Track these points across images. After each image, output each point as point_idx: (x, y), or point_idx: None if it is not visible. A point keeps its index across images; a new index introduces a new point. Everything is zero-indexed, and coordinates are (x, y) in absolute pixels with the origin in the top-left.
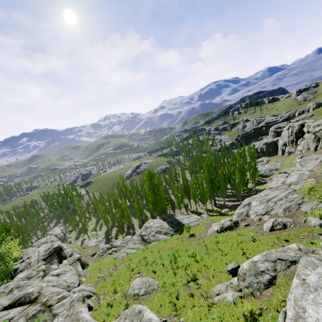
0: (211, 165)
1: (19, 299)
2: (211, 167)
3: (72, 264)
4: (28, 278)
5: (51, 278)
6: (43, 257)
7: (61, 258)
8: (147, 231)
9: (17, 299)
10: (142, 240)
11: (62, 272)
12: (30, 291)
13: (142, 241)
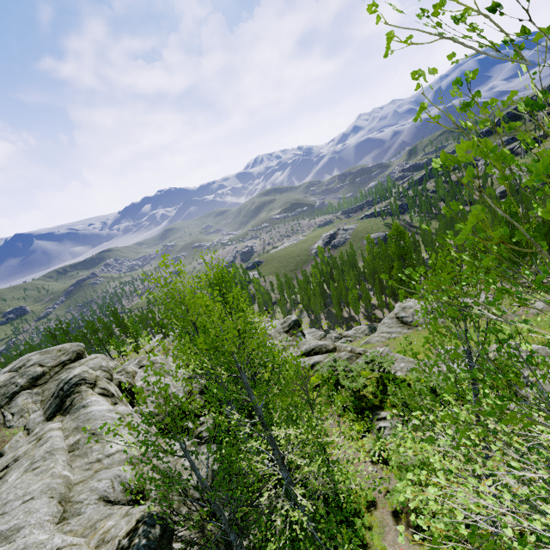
0: (516, 212)
1: (312, 349)
2: (515, 216)
3: (321, 340)
4: None
5: None
6: (283, 330)
7: (303, 334)
8: (407, 312)
9: (309, 349)
10: (400, 323)
11: None
12: (321, 343)
13: (402, 325)
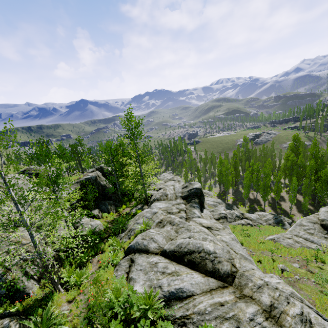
0: None
1: (189, 251)
2: None
3: (218, 220)
4: (169, 213)
5: (204, 230)
6: (181, 195)
7: (201, 205)
8: None
9: (185, 249)
10: (327, 233)
11: (212, 226)
12: (208, 247)
13: None
